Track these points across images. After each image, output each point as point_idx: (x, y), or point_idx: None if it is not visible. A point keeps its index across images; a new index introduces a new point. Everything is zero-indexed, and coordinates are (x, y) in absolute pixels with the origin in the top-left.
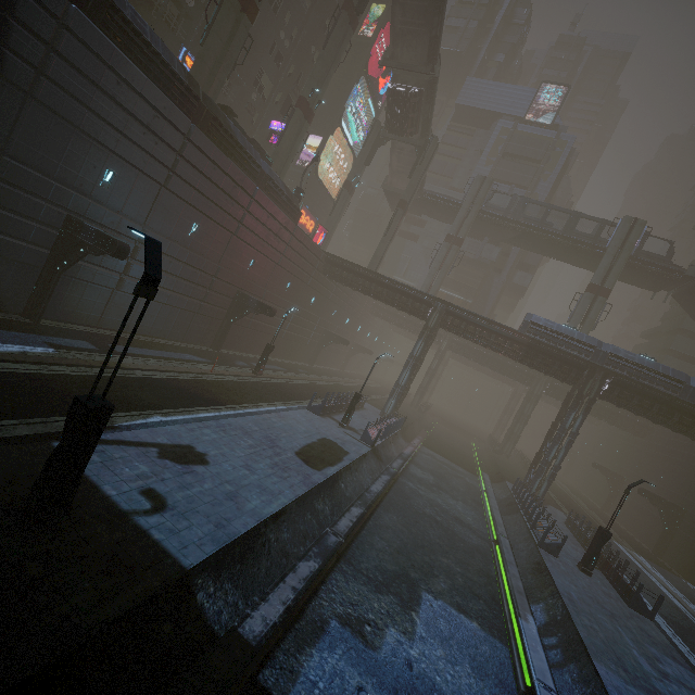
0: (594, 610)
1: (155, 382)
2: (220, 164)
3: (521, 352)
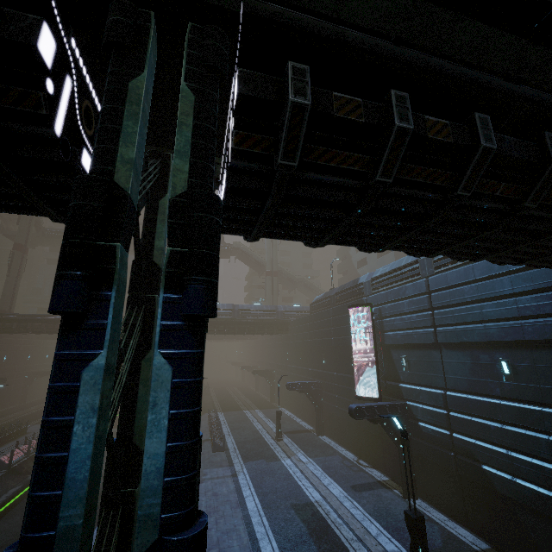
0: None
1: None
2: None
3: None
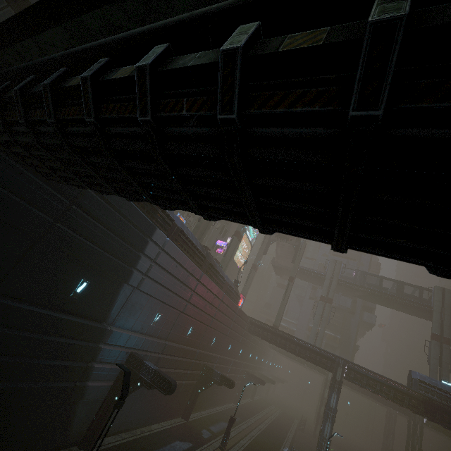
0: None
1: None
2: (210, 288)
3: (420, 408)
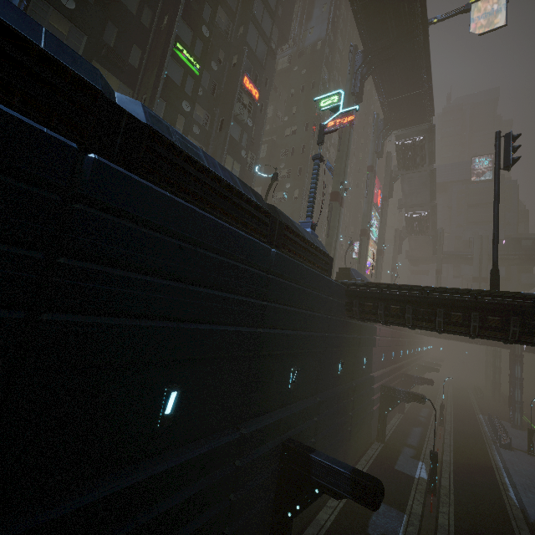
0: None
1: (460, 464)
2: None
3: None
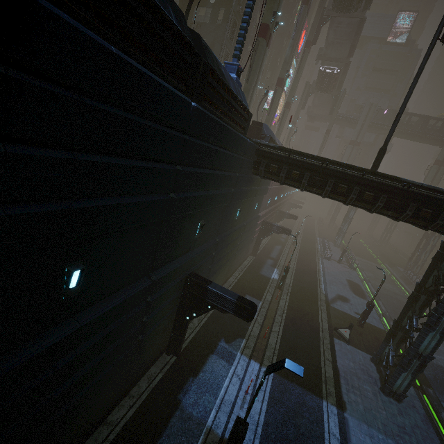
0: None
1: (299, 270)
2: None
3: None
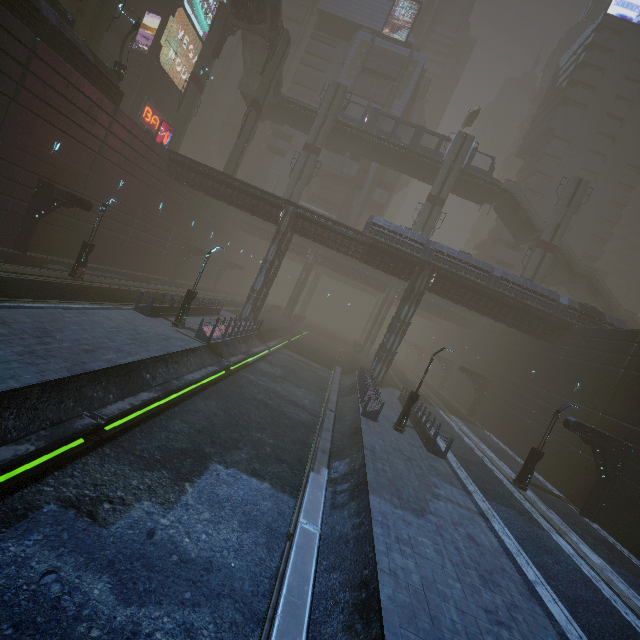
0: (392, 457)
1: None
2: None
3: (364, 252)
